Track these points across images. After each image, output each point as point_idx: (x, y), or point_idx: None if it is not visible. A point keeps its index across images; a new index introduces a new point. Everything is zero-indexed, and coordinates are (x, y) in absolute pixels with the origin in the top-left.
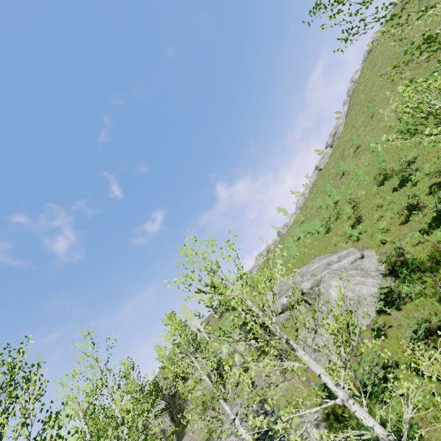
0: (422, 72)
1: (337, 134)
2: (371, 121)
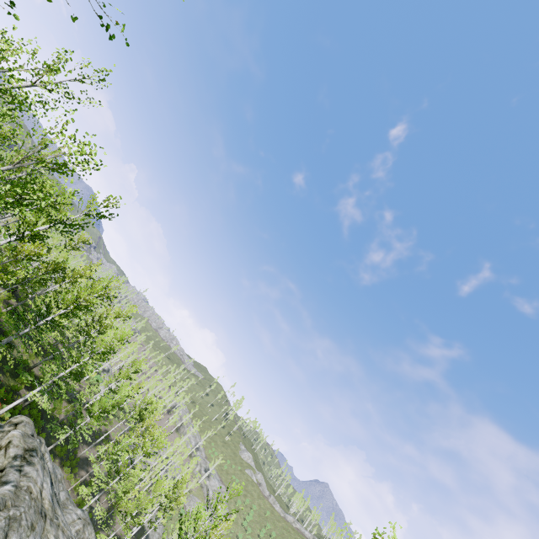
0: None
1: None
2: None
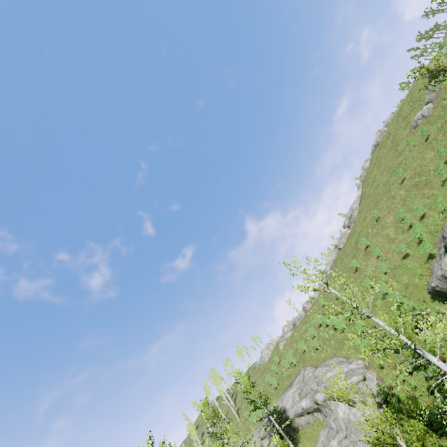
0: (412, 196)
1: (352, 217)
2: (377, 224)
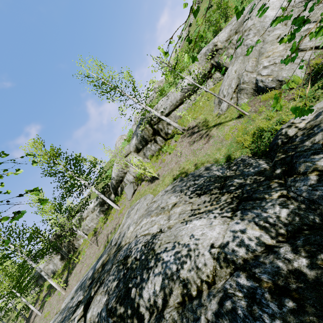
0: None
1: None
2: None
